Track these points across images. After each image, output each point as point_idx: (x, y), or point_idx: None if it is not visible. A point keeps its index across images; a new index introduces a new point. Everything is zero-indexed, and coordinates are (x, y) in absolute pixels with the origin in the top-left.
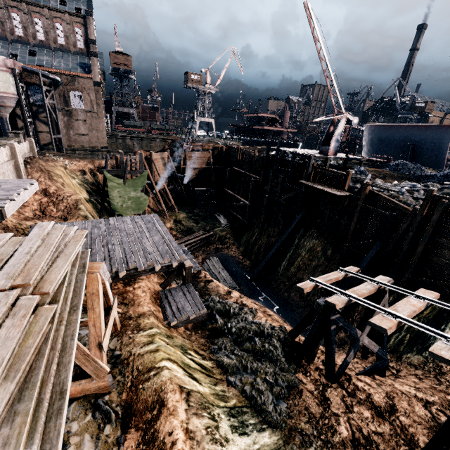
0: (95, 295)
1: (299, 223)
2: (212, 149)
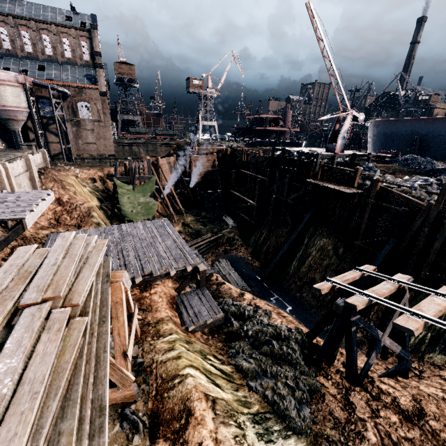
0: (119, 304)
1: (308, 222)
2: (217, 152)
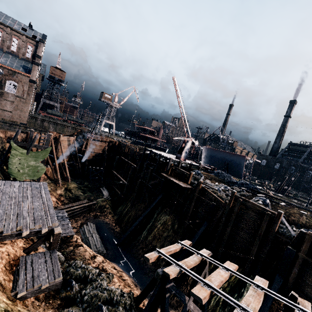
0: None
1: (158, 202)
2: (109, 141)
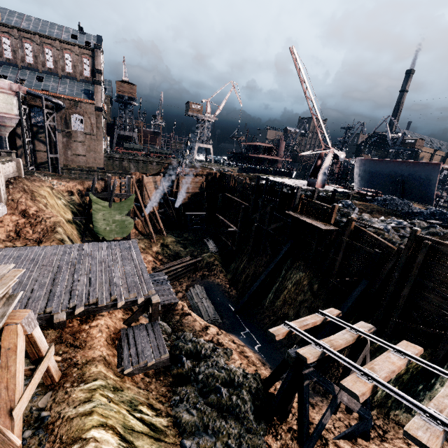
0: (11, 351)
1: (286, 254)
2: (206, 174)
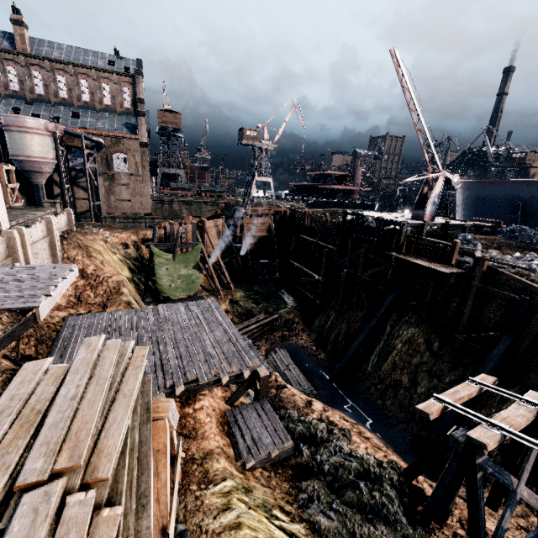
0: (161, 453)
1: (390, 305)
2: (273, 213)
